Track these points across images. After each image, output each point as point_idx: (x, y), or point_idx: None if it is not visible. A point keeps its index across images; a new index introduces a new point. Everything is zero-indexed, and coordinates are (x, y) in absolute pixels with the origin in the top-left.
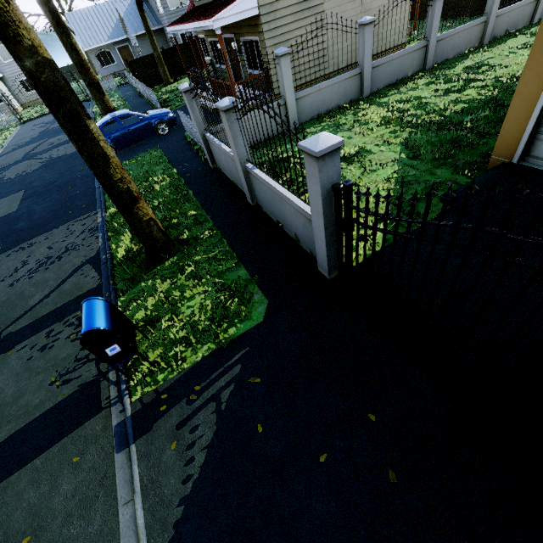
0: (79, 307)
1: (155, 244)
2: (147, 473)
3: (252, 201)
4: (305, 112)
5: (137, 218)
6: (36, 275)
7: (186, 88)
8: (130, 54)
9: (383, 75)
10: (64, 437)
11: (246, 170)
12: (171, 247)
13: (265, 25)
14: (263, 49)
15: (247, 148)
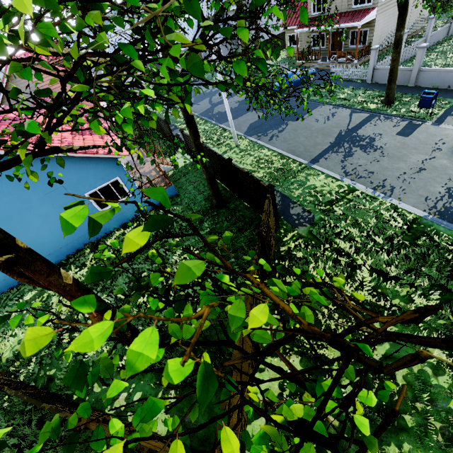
0: (372, 118)
1: (393, 97)
2: (452, 124)
3: (413, 85)
4: (403, 58)
5: (395, 85)
6: (331, 120)
7: (377, 47)
8: (199, 53)
9: (432, 40)
10: (416, 129)
11: (418, 71)
12: (394, 99)
13: (376, 23)
14: (370, 34)
15: (422, 62)
